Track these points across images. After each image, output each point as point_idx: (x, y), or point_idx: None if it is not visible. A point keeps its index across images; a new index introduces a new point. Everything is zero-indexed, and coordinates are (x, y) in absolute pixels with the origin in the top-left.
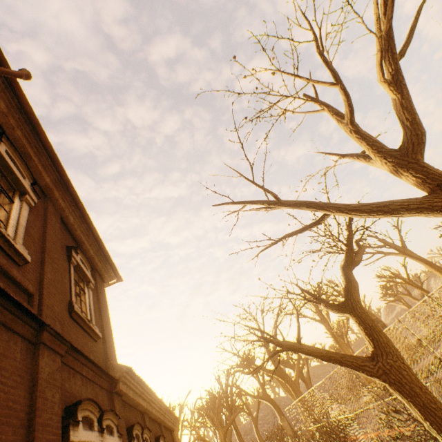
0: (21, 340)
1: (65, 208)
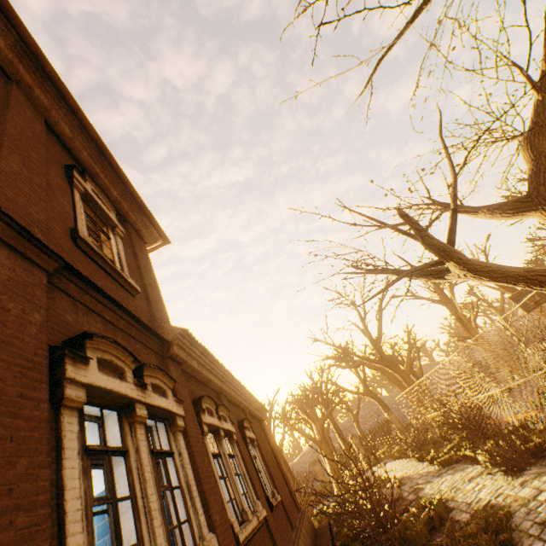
0: None
1: (51, 108)
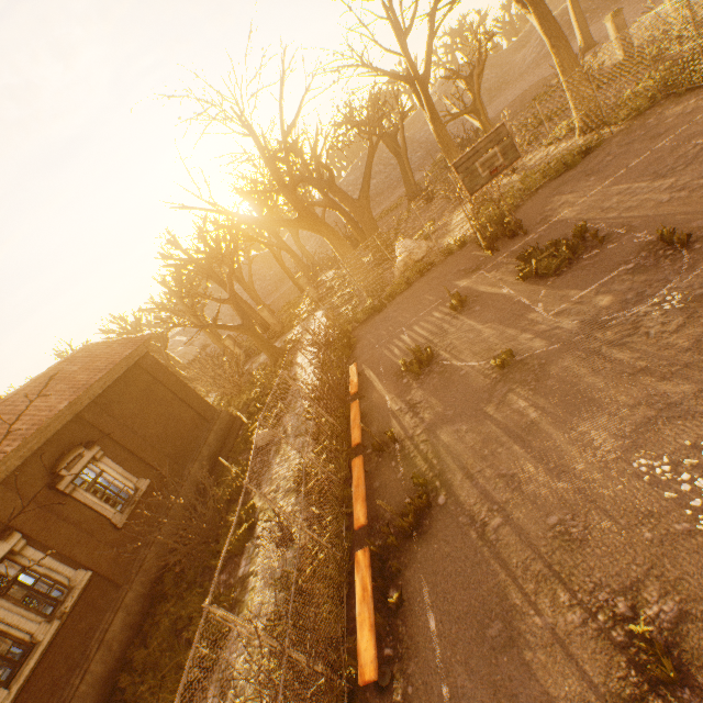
0: None
1: None
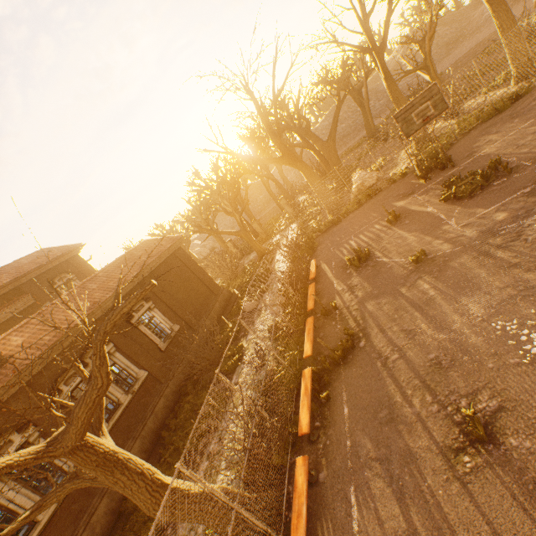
0: None
1: None
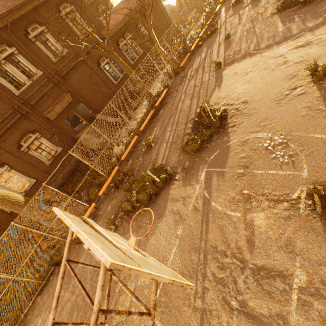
0: (83, 64)
1: (39, 1)
